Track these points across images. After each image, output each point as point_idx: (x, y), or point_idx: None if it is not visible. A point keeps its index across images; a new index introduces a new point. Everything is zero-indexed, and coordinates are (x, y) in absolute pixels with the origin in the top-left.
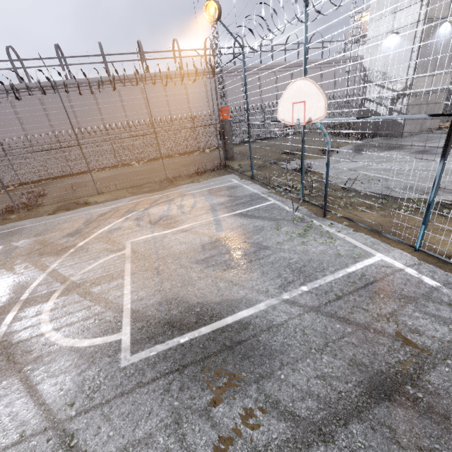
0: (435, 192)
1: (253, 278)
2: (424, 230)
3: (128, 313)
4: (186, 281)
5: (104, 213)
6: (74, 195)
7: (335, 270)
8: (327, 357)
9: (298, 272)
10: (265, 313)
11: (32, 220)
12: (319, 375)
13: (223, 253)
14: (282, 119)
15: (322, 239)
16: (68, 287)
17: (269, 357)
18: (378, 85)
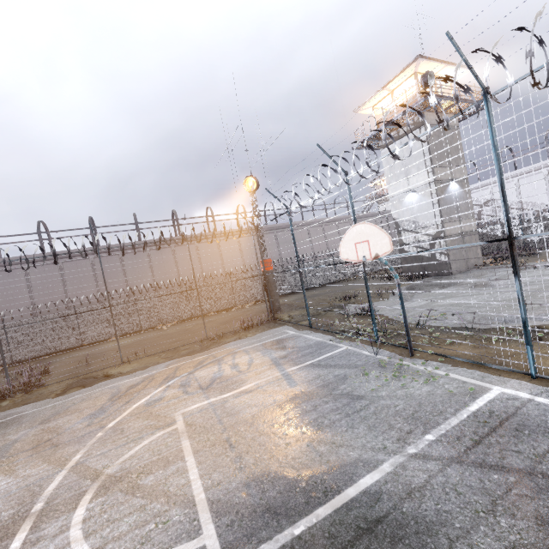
0: (524, 309)
1: (359, 435)
2: (532, 352)
3: (204, 506)
4: (273, 450)
5: (136, 384)
6: (89, 369)
7: (456, 410)
8: (504, 518)
9: (412, 419)
10: (395, 475)
11: (35, 404)
12: (507, 546)
13: (309, 410)
14: (346, 259)
15: (421, 379)
16: (104, 483)
17: (428, 534)
18: (412, 232)
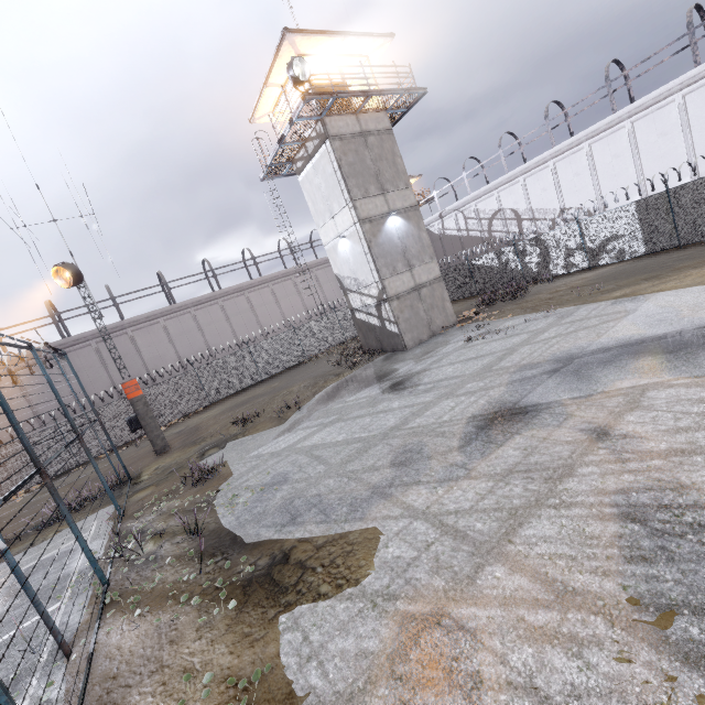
0: None
1: None
2: None
3: None
4: None
5: None
6: None
7: None
8: None
9: None
10: None
11: None
12: None
13: None
14: None
15: None
16: None
17: None
18: (357, 293)
